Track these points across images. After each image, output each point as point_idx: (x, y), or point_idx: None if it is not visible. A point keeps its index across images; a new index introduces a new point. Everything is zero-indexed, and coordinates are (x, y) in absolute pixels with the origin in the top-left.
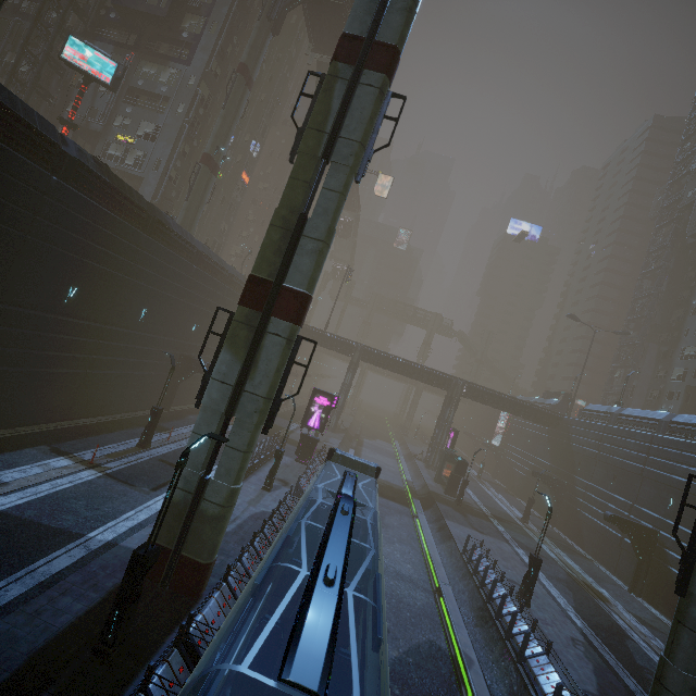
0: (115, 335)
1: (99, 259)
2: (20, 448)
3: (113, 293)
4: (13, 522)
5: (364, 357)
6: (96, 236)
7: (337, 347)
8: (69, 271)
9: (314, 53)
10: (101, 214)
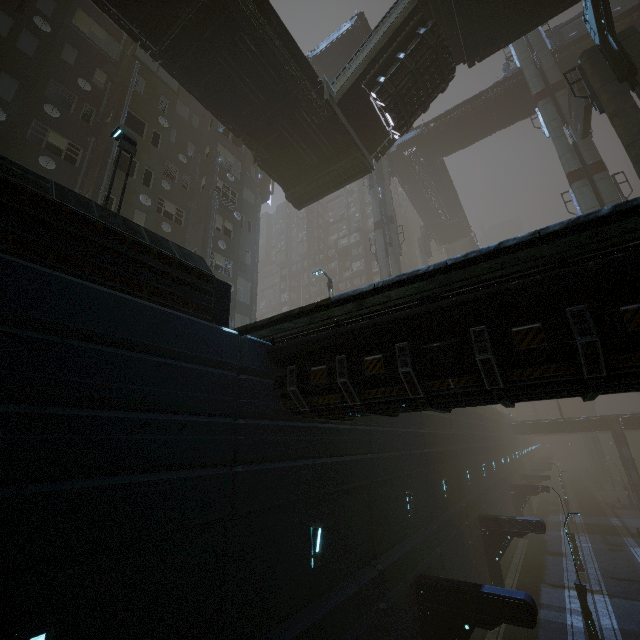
0: (497, 487)
1: (481, 441)
2: (538, 588)
3: (486, 458)
4: (639, 634)
5: (626, 425)
6: (477, 428)
7: (591, 427)
8: (479, 456)
9: (440, 246)
10: (474, 415)
